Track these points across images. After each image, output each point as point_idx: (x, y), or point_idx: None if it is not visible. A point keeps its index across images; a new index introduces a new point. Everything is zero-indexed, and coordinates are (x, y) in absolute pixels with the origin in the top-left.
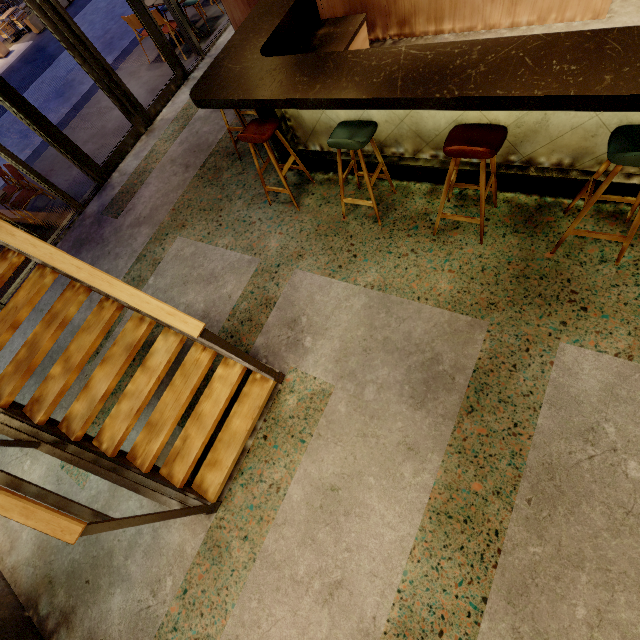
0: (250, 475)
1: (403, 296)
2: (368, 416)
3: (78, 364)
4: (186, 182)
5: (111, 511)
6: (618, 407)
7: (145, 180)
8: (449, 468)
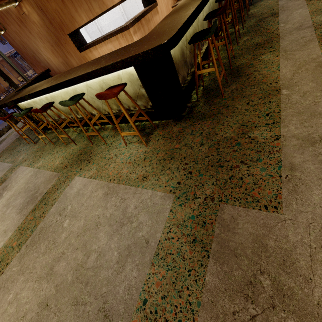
0: None
1: (43, 169)
2: (1, 221)
3: None
4: (12, 141)
5: None
6: (77, 198)
7: (2, 143)
8: (11, 237)
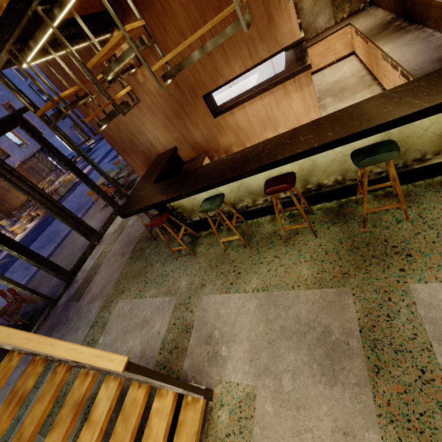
0: None
1: (281, 289)
2: (294, 408)
3: (29, 438)
4: (123, 263)
5: None
6: None
7: (98, 270)
8: None
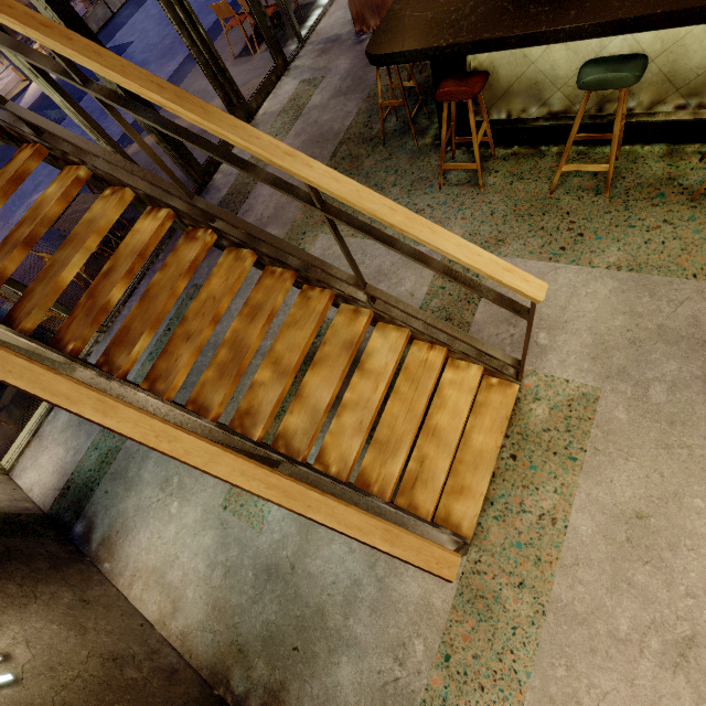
0: (504, 505)
1: (669, 275)
2: (665, 422)
3: (294, 366)
4: None
5: (308, 558)
6: None
7: None
8: None
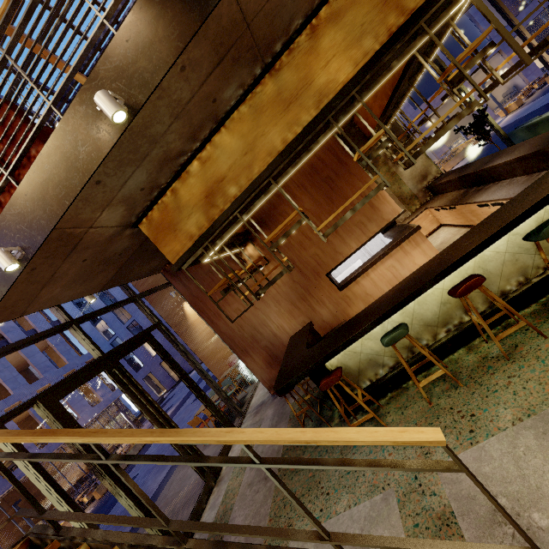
0: None
1: None
2: None
3: None
4: (271, 488)
5: None
6: None
7: (229, 518)
8: None
